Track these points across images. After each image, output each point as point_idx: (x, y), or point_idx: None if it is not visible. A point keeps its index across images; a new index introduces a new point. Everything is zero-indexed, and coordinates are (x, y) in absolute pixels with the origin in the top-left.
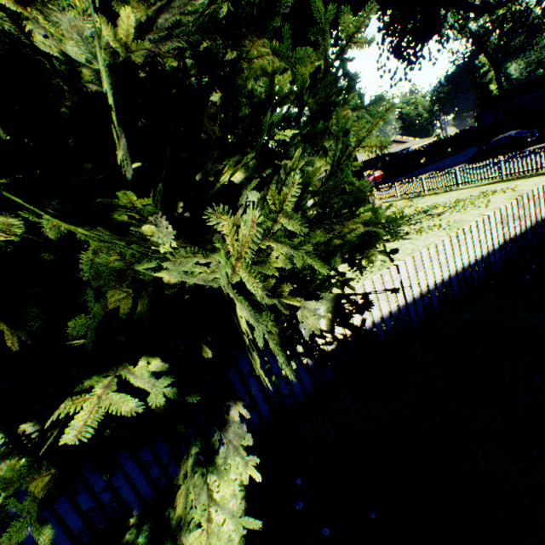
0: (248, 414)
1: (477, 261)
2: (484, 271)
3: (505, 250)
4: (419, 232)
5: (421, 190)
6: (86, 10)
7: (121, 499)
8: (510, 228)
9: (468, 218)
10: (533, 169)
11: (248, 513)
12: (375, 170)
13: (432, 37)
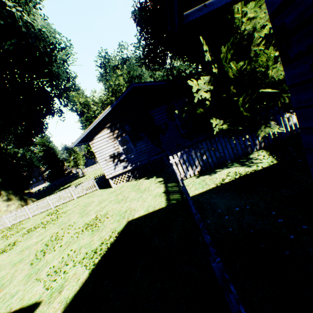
0: (275, 123)
1: None
2: None
3: None
4: None
5: None
6: (262, 18)
7: (225, 157)
8: None
9: None
10: None
11: (271, 155)
12: None
13: None
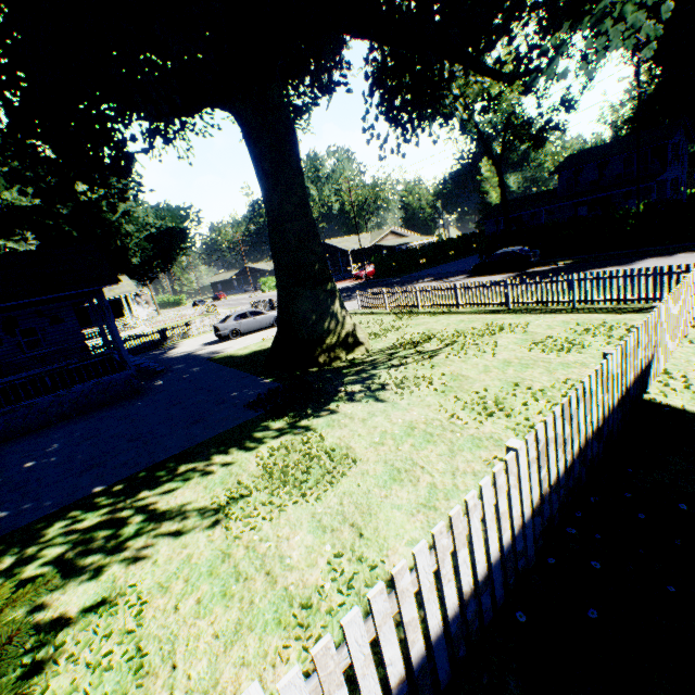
0: None
1: (493, 564)
2: (506, 578)
3: (542, 512)
4: (401, 387)
5: (416, 304)
6: None
7: None
8: (551, 465)
9: (471, 372)
10: (544, 302)
11: None
12: (369, 263)
13: (433, 104)
